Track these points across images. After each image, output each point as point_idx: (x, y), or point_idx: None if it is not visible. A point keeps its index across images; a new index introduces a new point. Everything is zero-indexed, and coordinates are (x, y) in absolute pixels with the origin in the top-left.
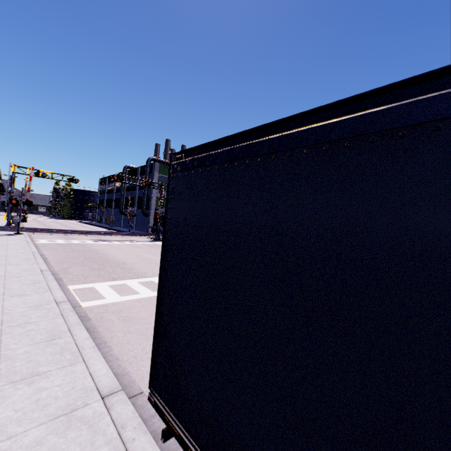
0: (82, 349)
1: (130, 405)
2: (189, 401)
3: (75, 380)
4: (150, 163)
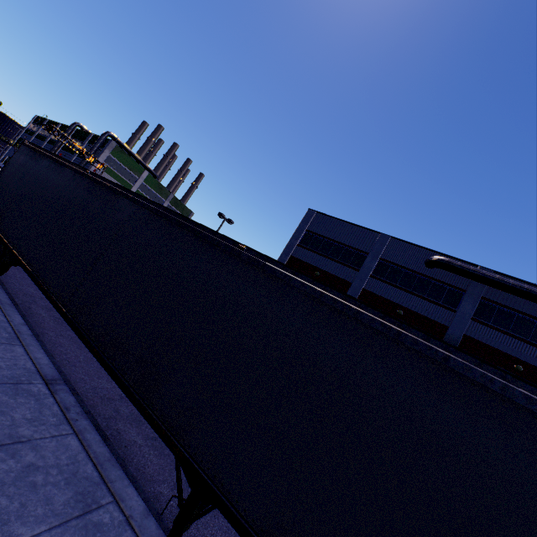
0: None
1: None
2: None
3: None
4: (106, 138)
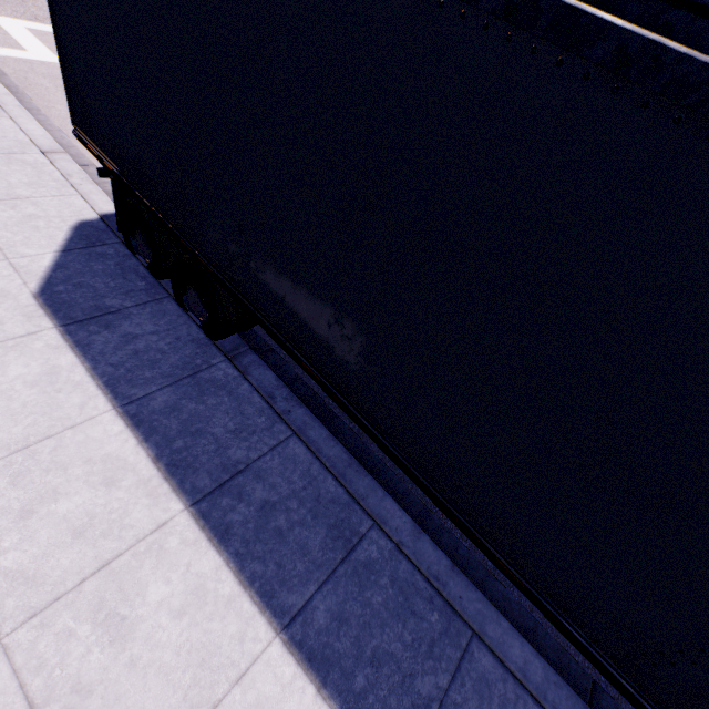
0: (4, 105)
1: (76, 165)
2: (98, 127)
3: (5, 132)
4: None
